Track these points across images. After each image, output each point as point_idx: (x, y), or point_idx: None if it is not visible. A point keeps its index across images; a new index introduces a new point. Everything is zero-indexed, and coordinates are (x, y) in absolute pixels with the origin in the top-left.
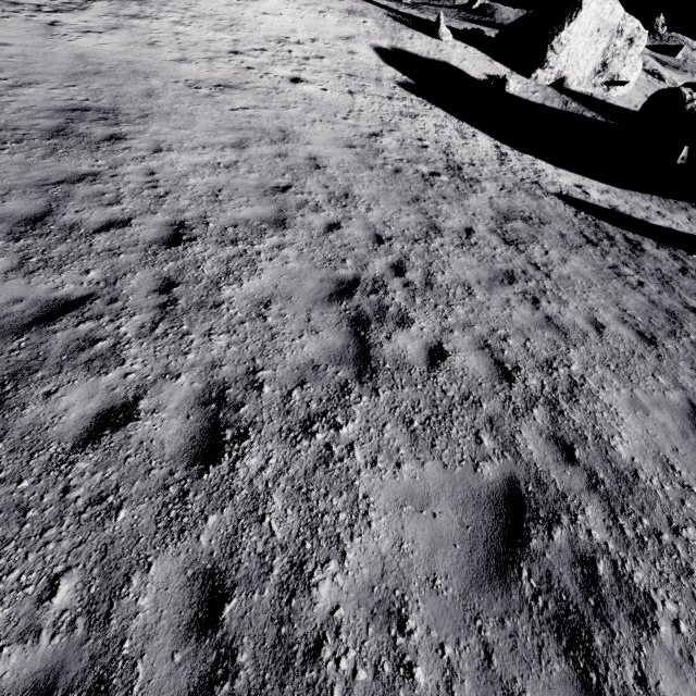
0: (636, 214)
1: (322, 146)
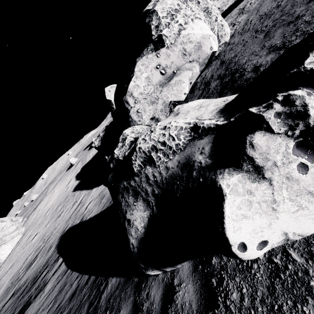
0: (88, 215)
1: (2, 289)
